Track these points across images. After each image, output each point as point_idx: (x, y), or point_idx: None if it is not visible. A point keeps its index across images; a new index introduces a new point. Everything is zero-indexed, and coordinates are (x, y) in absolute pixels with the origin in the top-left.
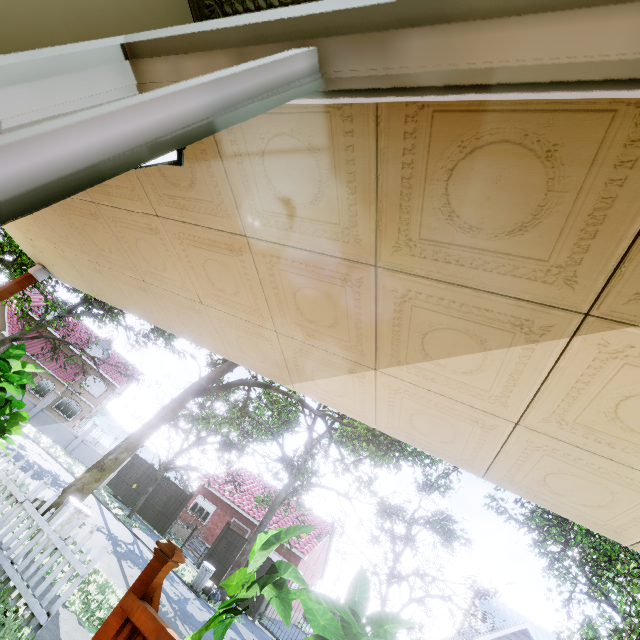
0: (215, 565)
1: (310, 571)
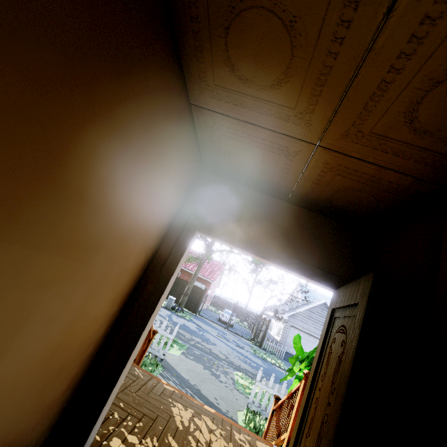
0: (170, 294)
1: (214, 286)
